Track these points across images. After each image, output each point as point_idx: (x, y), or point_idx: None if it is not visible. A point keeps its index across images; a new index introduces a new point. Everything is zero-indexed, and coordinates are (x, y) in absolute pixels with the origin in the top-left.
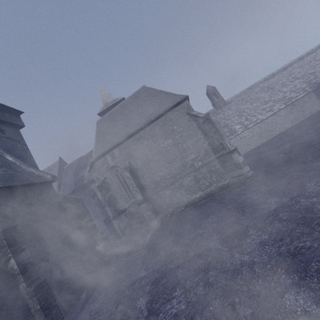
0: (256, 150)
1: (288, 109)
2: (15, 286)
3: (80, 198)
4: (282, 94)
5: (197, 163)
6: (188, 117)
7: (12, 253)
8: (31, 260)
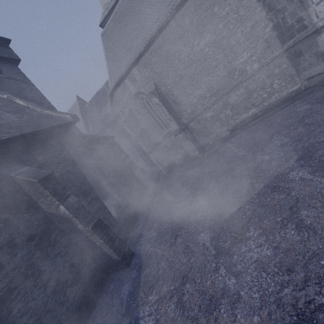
0: None
1: None
2: (74, 226)
3: (110, 136)
4: None
5: (251, 67)
6: None
7: (58, 200)
8: (80, 204)
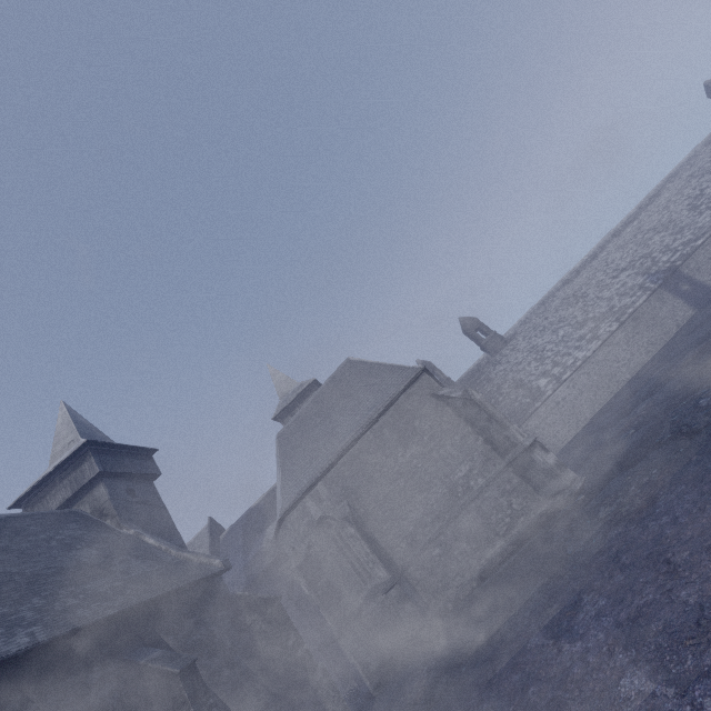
0: (595, 422)
1: (629, 329)
2: None
3: (274, 596)
4: (606, 303)
5: (475, 482)
6: (434, 401)
7: None
8: None
